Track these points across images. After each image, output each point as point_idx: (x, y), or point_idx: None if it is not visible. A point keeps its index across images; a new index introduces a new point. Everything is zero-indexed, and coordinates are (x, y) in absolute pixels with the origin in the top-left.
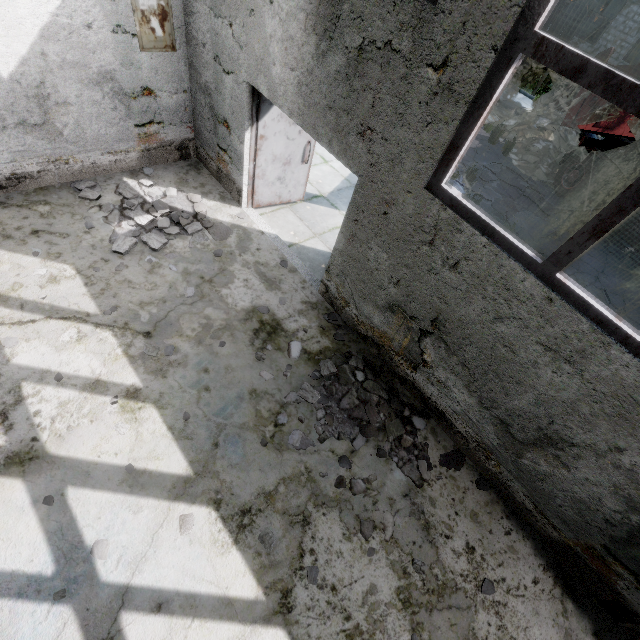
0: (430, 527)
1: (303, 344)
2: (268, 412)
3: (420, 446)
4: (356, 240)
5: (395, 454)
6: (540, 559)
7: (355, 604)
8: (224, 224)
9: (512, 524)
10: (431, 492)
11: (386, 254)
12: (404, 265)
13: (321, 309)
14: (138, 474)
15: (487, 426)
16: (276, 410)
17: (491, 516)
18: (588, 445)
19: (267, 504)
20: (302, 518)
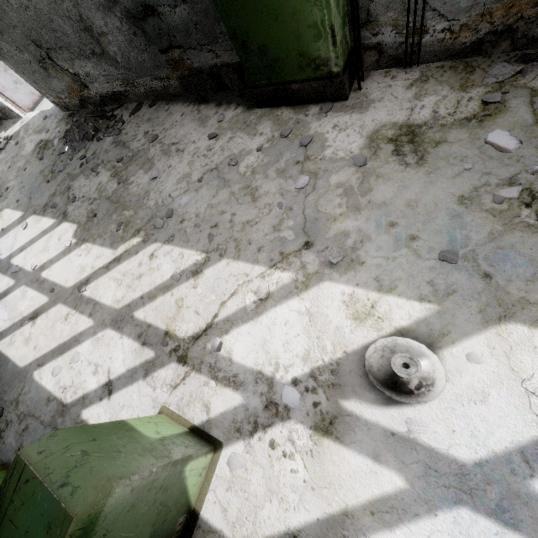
0: (125, 143)
1: (59, 137)
2: (48, 172)
3: (118, 120)
4: (1, 54)
5: (106, 134)
6: (186, 104)
7: (93, 194)
8: (17, 131)
9: (170, 105)
10: (125, 131)
11: (0, 41)
12: (2, 35)
13: (65, 117)
14: (6, 229)
15: (105, 67)
16: (51, 168)
17: (158, 112)
18: (75, 6)
19: (53, 197)
20: (67, 189)
